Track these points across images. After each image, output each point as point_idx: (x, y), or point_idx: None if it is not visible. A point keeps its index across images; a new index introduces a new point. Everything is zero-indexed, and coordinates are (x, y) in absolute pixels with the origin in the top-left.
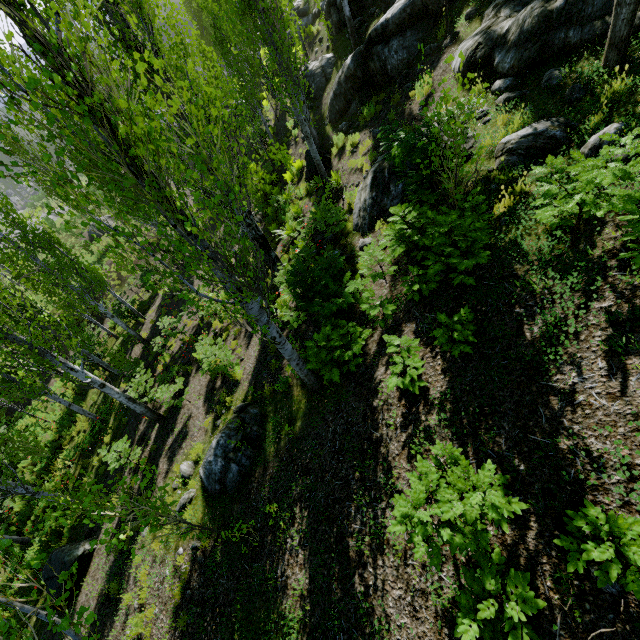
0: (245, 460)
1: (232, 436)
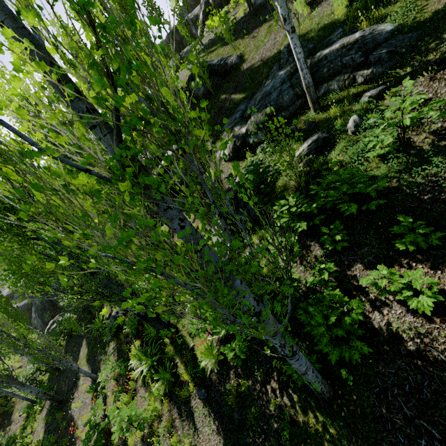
0: None
1: None
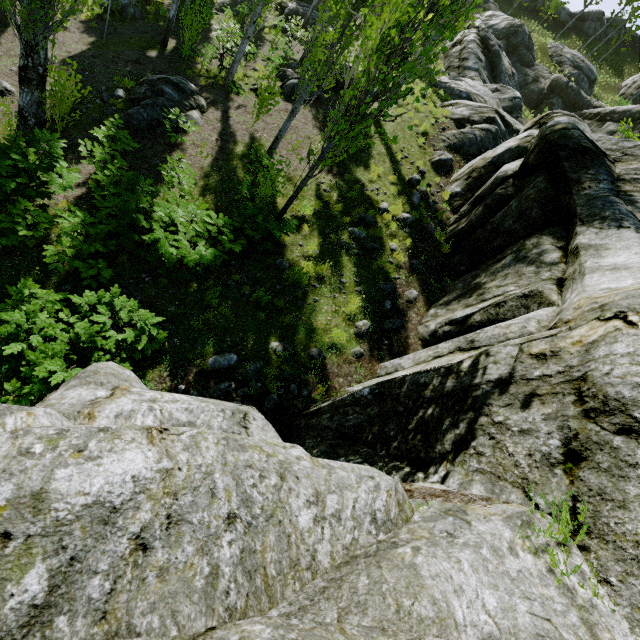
0: (137, 14)
1: (133, 1)
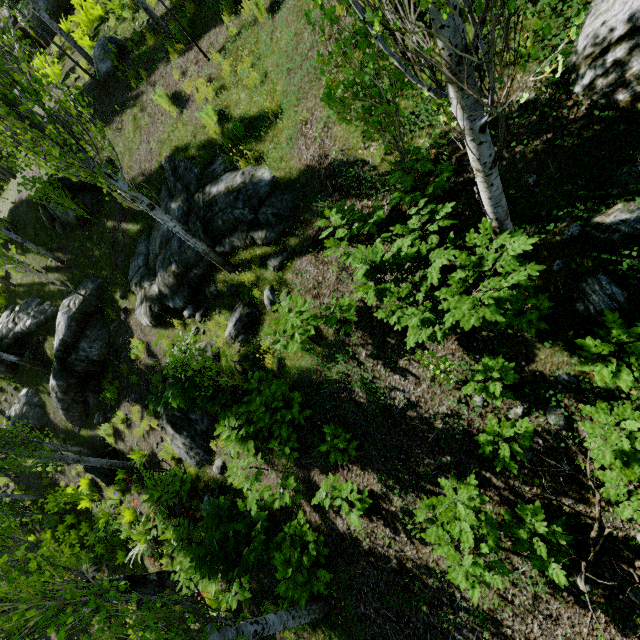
0: None
1: None
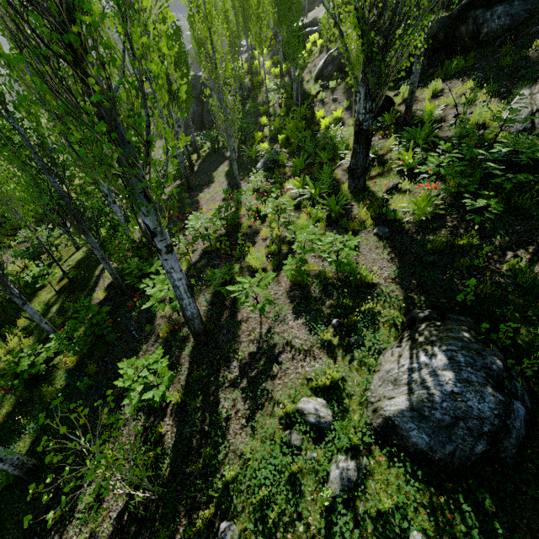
0: (526, 397)
1: (481, 350)
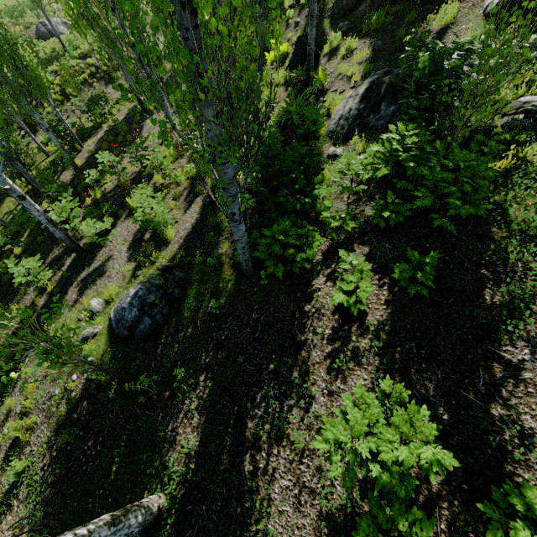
0: (159, 317)
1: (152, 291)
